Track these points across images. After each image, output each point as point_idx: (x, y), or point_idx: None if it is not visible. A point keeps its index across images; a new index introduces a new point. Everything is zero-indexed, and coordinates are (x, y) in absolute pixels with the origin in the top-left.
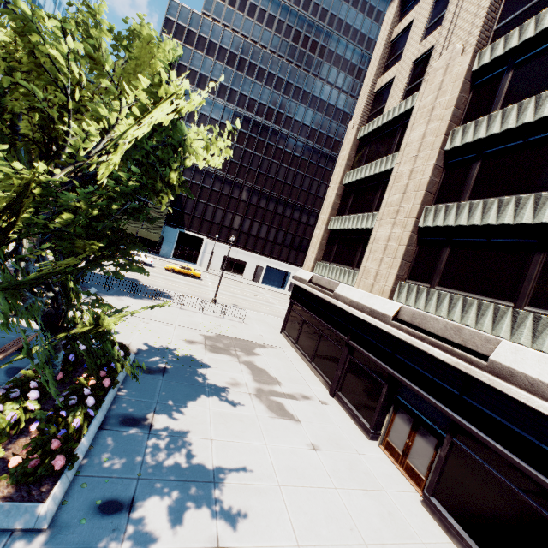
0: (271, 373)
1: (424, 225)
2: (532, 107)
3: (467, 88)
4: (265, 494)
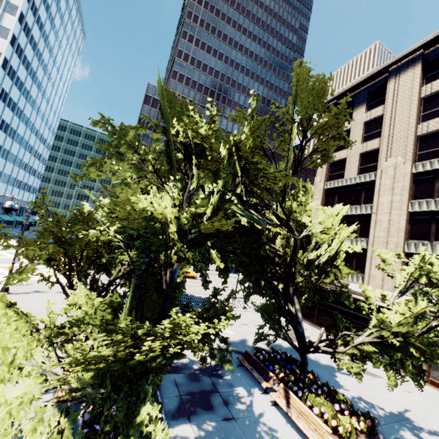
0: None
1: (409, 252)
2: None
3: (411, 181)
4: (427, 420)
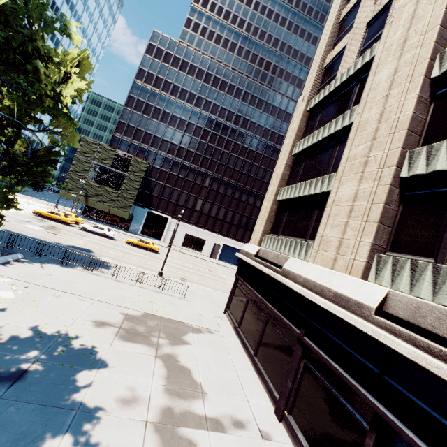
0: (195, 375)
1: (410, 174)
2: None
3: None
4: None
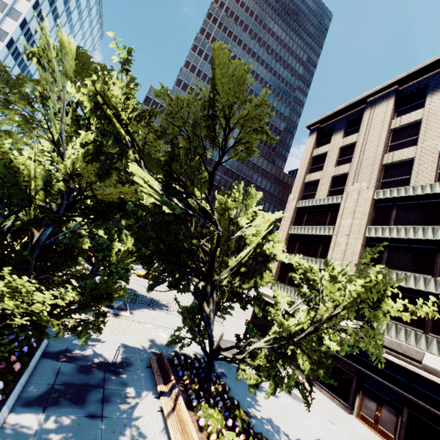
0: None
1: None
2: (412, 231)
3: (372, 206)
4: None
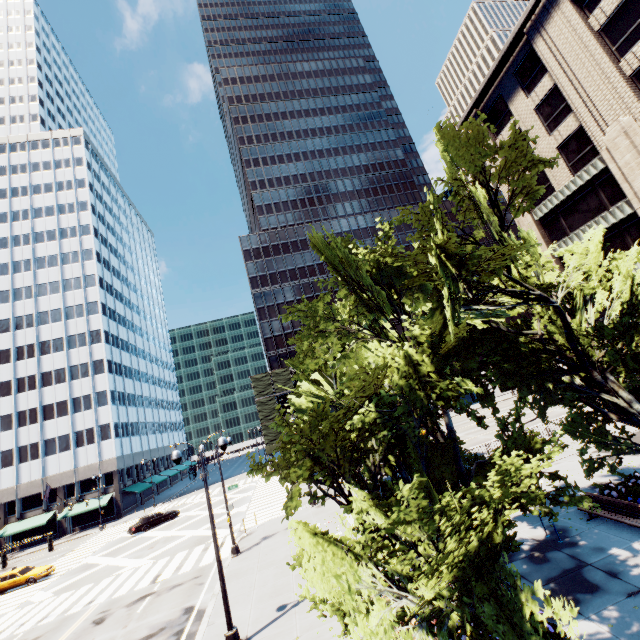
0: None
1: None
2: None
3: None
4: None
